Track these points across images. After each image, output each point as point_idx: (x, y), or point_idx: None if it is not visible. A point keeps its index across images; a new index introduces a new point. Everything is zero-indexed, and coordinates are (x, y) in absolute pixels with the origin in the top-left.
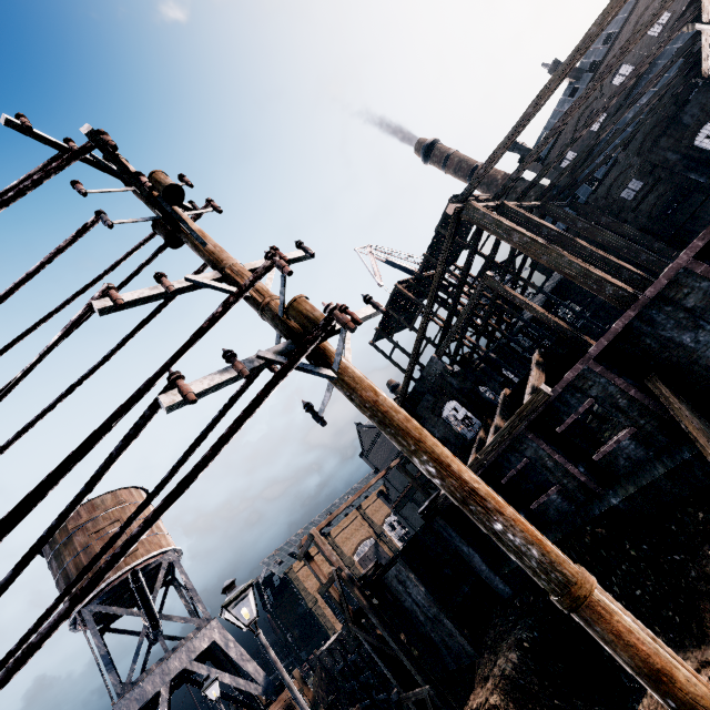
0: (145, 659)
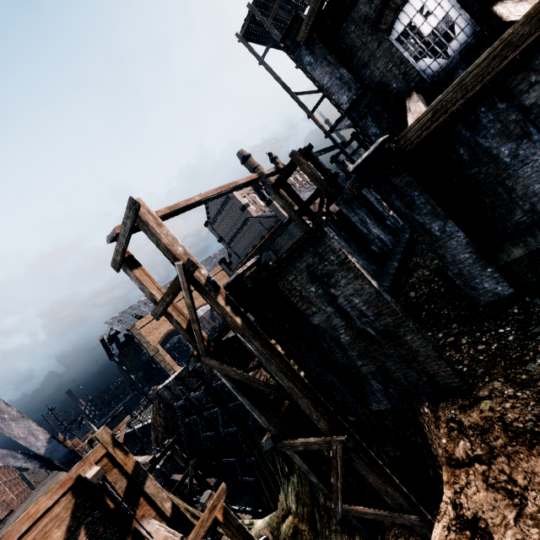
0: None
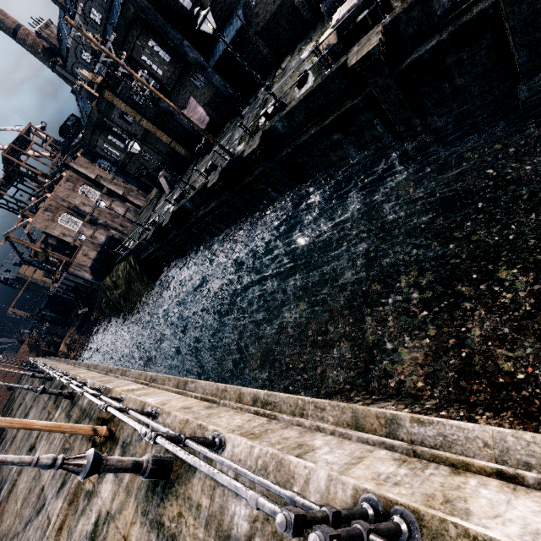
0: None
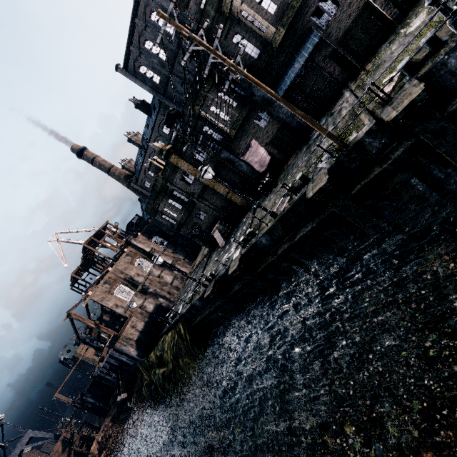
0: (4, 452)
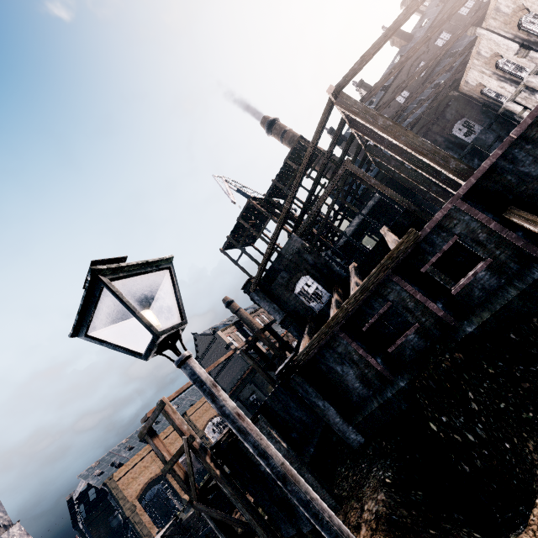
0: None
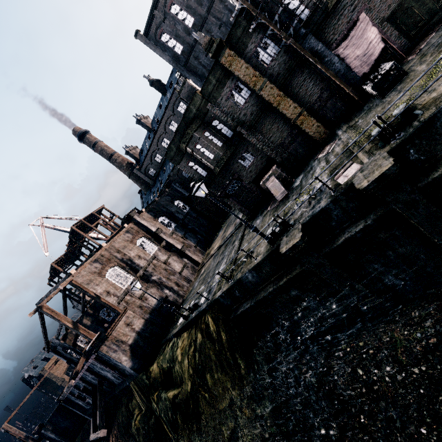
0: None
